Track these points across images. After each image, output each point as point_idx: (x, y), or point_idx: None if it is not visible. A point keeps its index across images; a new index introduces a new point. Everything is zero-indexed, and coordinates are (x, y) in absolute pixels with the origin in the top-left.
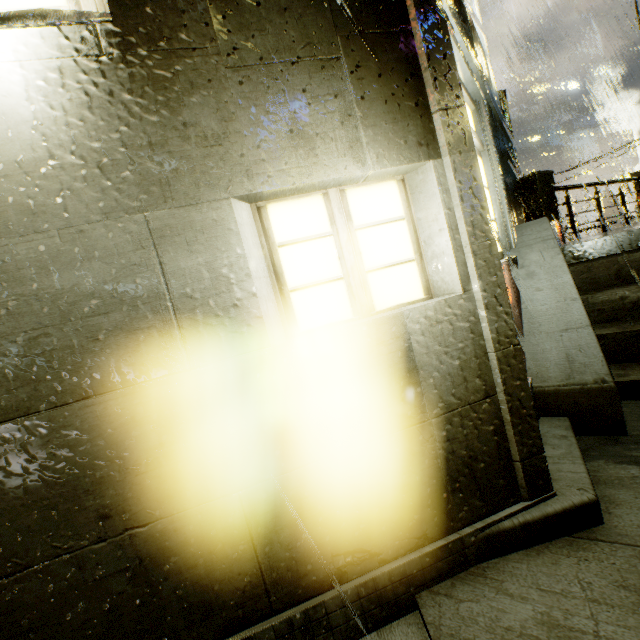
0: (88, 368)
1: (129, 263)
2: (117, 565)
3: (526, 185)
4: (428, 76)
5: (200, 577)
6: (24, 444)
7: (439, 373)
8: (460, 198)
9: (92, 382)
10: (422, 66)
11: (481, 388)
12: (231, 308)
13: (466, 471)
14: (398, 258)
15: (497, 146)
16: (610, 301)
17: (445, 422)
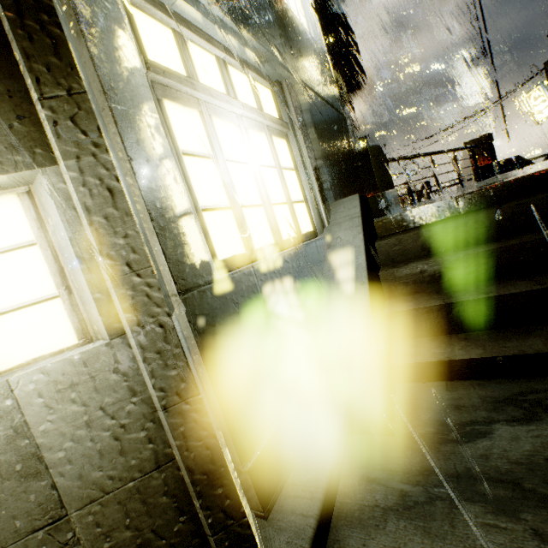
0: None
1: None
2: None
3: (362, 158)
4: (18, 51)
5: None
6: None
7: (79, 451)
8: (89, 218)
9: None
10: (9, 36)
11: (151, 456)
12: None
13: None
14: (30, 297)
15: (311, 125)
16: (412, 274)
17: (95, 512)
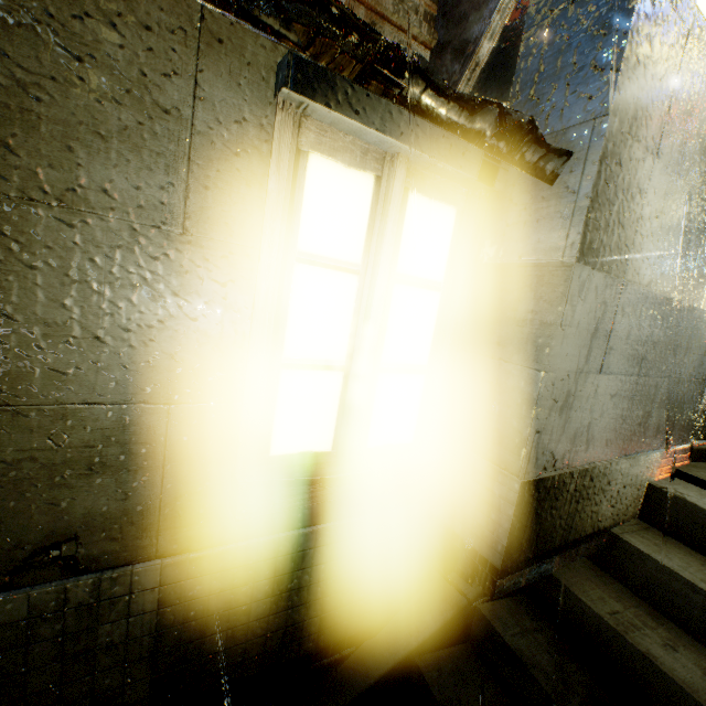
0: (668, 276)
1: (698, 228)
2: (628, 393)
3: None
4: None
5: (639, 417)
6: (640, 303)
7: None
8: None
9: (665, 285)
10: None
11: None
12: (703, 277)
13: (701, 414)
14: None
15: None
16: None
17: None
